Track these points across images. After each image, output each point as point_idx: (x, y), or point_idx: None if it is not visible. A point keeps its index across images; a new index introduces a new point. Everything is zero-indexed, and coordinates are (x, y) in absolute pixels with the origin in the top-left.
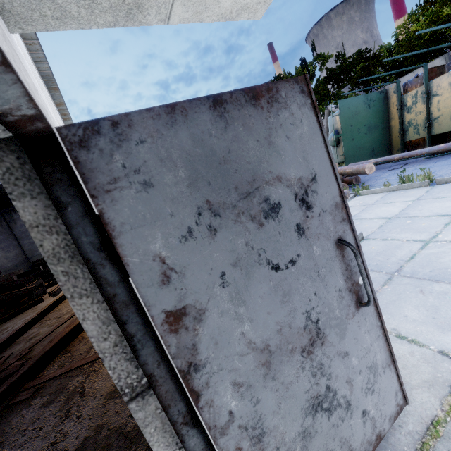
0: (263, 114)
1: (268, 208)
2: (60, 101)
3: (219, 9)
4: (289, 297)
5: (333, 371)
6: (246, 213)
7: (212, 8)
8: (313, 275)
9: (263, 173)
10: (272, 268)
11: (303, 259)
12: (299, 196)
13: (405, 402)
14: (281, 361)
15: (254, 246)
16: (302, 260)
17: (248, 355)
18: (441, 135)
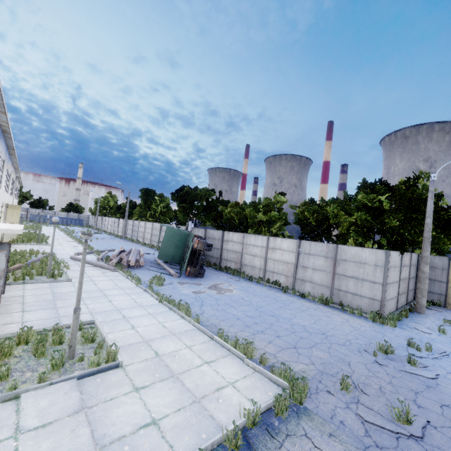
0: None
1: None
2: (13, 151)
3: None
4: None
5: None
6: None
7: None
8: None
9: None
10: None
11: None
12: None
13: (4, 293)
14: None
15: None
16: None
17: None
18: None
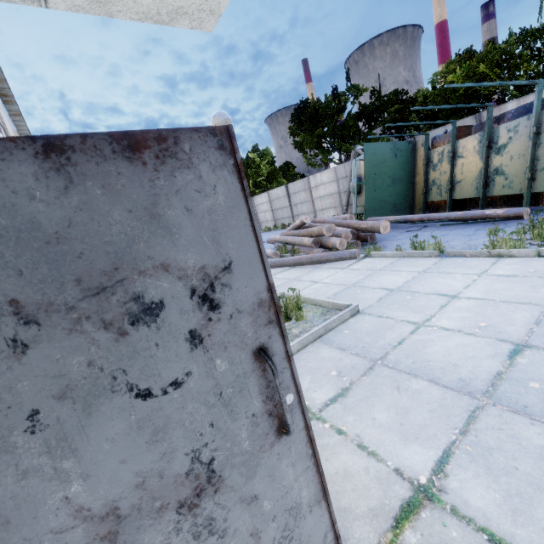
0: (145, 173)
1: (139, 310)
2: None
3: (136, 5)
4: (164, 434)
5: (231, 524)
6: (94, 318)
7: (122, 0)
8: (211, 400)
9: (135, 259)
10: (137, 395)
11: (196, 379)
12: (198, 291)
13: (337, 542)
14: (139, 528)
15: (104, 367)
16: (194, 380)
17: (74, 529)
18: (462, 201)
